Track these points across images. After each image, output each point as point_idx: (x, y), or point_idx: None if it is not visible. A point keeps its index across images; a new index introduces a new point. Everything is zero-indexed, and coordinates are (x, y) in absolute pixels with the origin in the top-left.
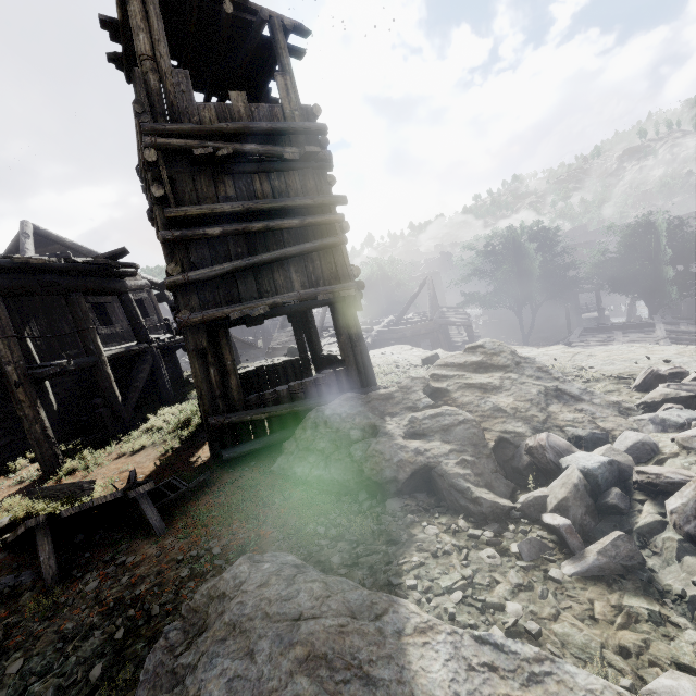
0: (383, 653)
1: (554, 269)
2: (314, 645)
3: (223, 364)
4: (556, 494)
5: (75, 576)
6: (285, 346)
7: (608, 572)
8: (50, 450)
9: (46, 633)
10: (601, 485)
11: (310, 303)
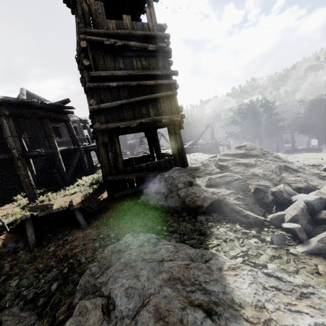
0: (212, 278)
1: (271, 121)
2: (173, 273)
3: (115, 151)
4: (290, 213)
5: (44, 245)
6: (140, 153)
7: (323, 251)
8: (32, 191)
9: (29, 269)
10: (316, 209)
11: (158, 124)
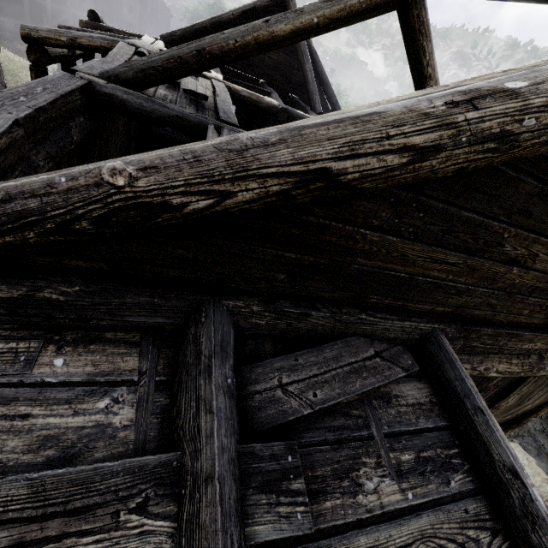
0: None
1: None
2: None
3: None
4: None
5: None
6: None
7: None
8: None
9: None
10: None
11: None
